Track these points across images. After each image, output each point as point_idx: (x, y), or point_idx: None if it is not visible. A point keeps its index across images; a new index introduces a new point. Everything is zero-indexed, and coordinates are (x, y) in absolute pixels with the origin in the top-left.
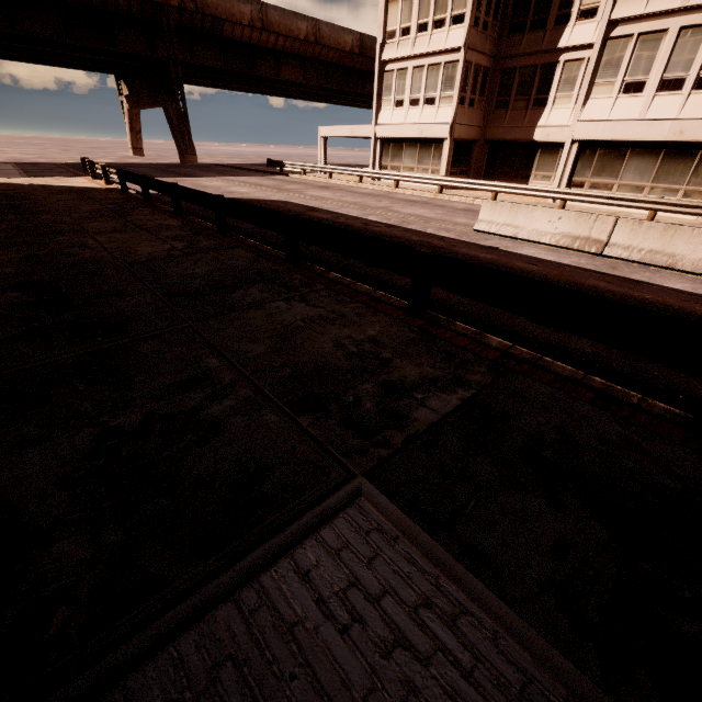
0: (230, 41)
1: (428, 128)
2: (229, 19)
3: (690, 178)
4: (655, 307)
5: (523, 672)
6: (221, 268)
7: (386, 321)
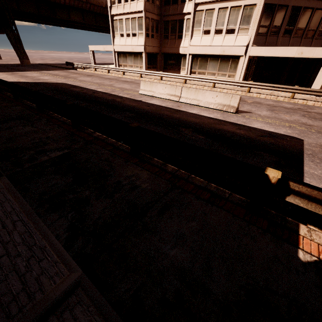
0: None
1: (135, 47)
2: None
3: (229, 69)
4: (175, 119)
5: (14, 209)
6: (3, 115)
7: (60, 131)
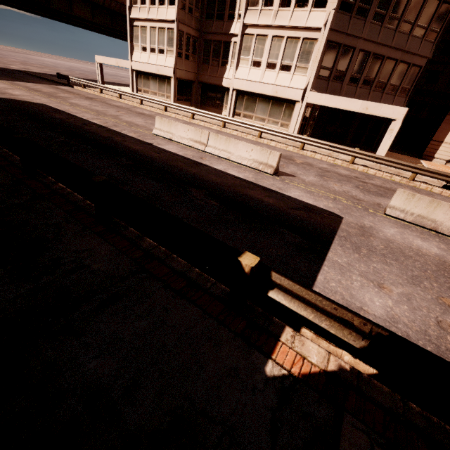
0: None
1: (161, 69)
2: None
3: (282, 116)
4: (189, 176)
5: None
6: None
7: (1, 175)
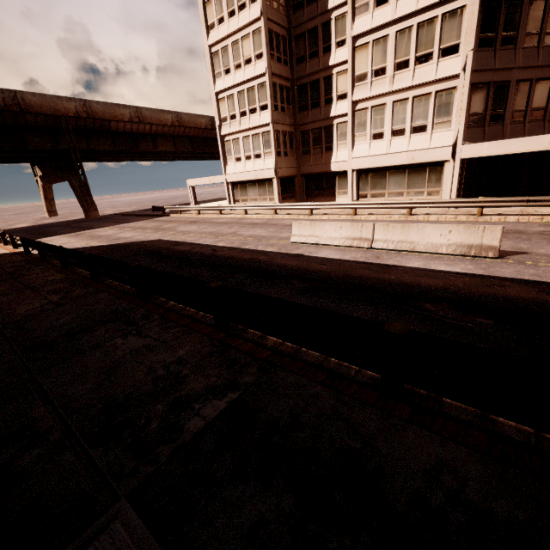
0: (117, 132)
1: (260, 173)
2: (114, 119)
3: (427, 184)
4: (395, 286)
5: None
6: (81, 314)
7: (196, 340)
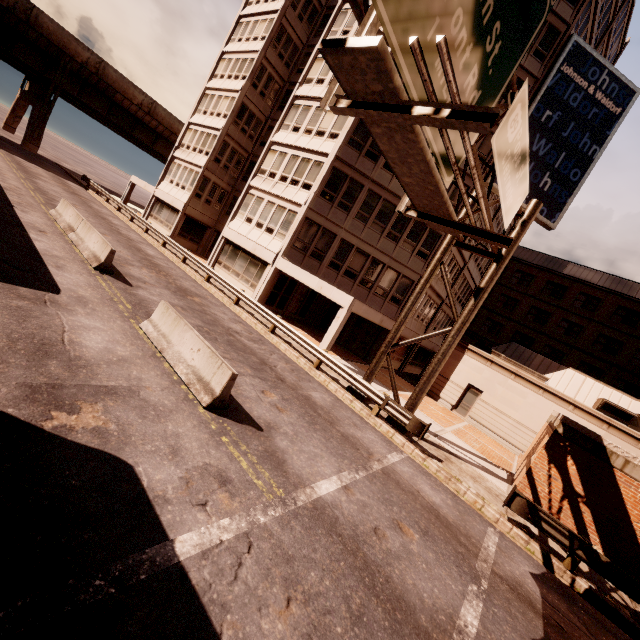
0: (121, 106)
1: (176, 201)
2: (122, 93)
3: (255, 276)
4: None
5: None
6: None
7: None
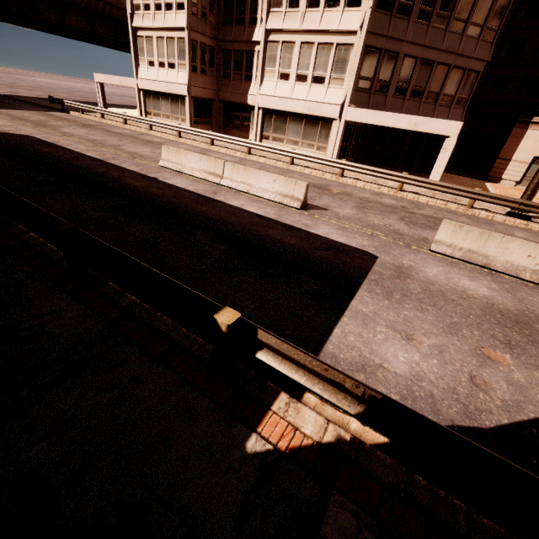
0: None
1: (173, 86)
2: None
3: (318, 138)
4: (196, 215)
5: None
6: None
7: None
